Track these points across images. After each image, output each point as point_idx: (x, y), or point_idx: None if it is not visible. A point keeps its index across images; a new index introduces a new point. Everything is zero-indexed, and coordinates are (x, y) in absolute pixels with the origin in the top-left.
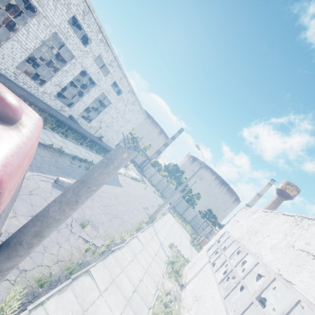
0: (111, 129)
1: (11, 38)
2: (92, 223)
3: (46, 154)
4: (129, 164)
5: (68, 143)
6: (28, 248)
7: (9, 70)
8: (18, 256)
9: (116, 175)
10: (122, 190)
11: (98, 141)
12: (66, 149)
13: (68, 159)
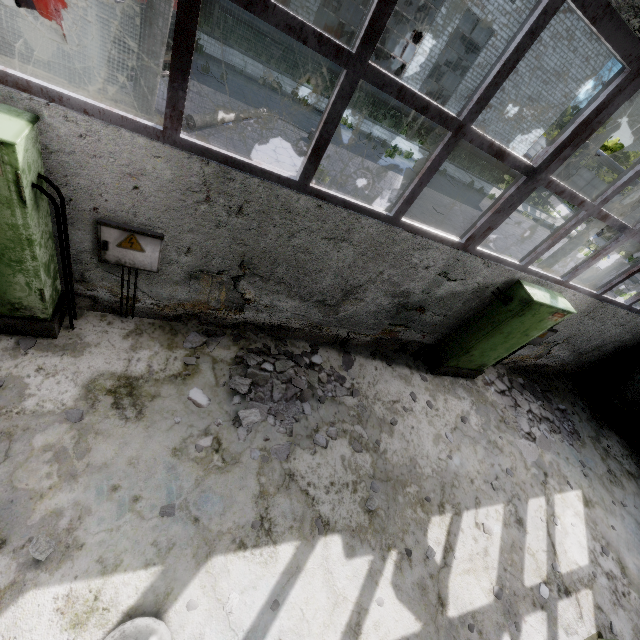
0: (501, 112)
1: None
2: (340, 185)
3: (316, 119)
4: (547, 196)
5: (375, 128)
6: (150, 26)
7: None
8: (147, 36)
9: (477, 196)
10: (474, 213)
11: None
12: (363, 129)
13: (358, 137)
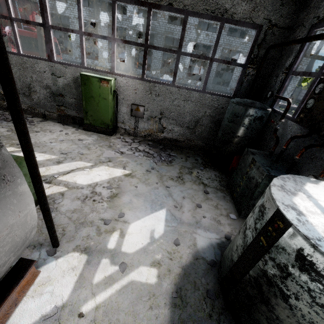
0: None
1: (152, 59)
2: None
3: None
4: None
5: None
6: None
7: (158, 77)
8: None
9: None
10: None
11: (227, 93)
12: None
13: None
